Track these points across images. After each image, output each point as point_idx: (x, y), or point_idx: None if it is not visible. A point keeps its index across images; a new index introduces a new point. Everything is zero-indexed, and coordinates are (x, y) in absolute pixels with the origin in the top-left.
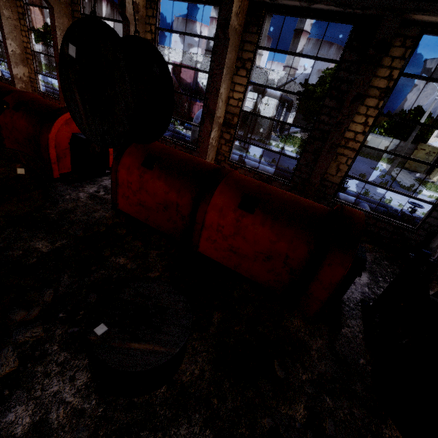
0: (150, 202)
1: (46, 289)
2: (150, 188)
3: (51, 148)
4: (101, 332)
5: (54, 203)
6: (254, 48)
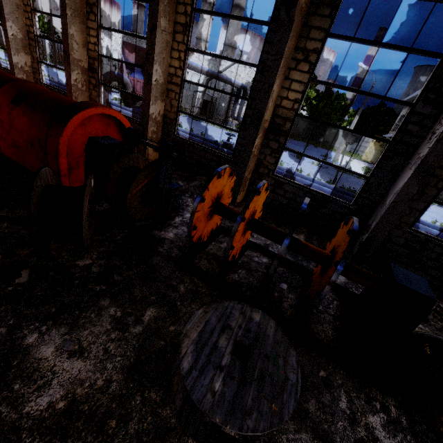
0: None
1: None
2: None
3: None
4: None
5: None
6: None
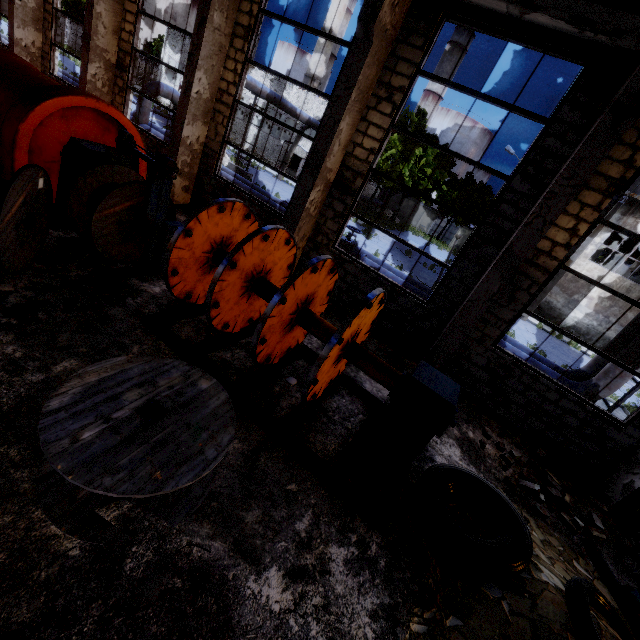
0: None
1: None
2: None
3: None
4: None
5: None
6: None
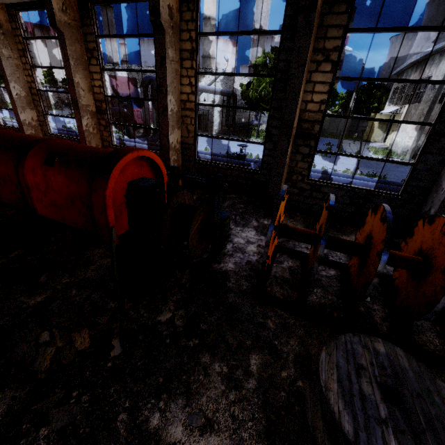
0: None
1: None
2: None
3: None
4: None
5: None
6: (94, 38)
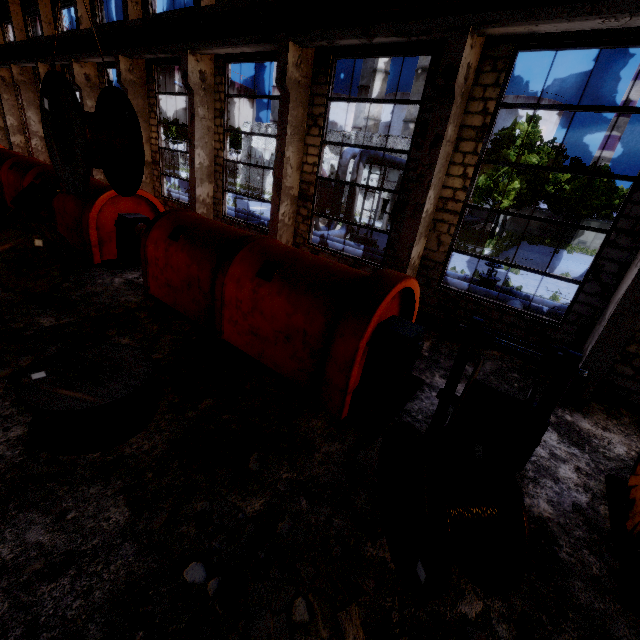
0: (175, 280)
1: (26, 355)
2: (174, 263)
3: (92, 229)
4: (37, 378)
5: (81, 286)
6: (325, 101)
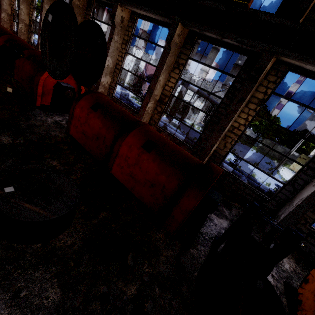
0: (89, 132)
1: None
2: (91, 123)
3: (40, 86)
4: (8, 191)
5: (28, 119)
6: (186, 58)
